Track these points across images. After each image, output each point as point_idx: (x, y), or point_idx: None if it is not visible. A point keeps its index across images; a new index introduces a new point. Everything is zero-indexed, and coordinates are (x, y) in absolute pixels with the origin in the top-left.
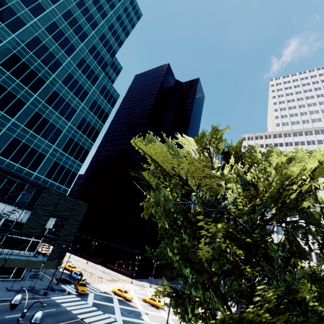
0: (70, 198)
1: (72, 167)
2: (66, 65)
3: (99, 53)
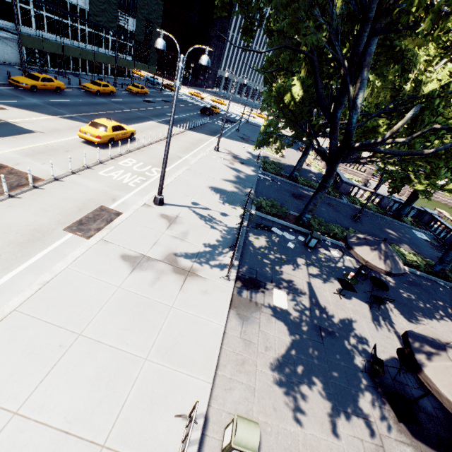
0: None
1: None
2: None
3: None
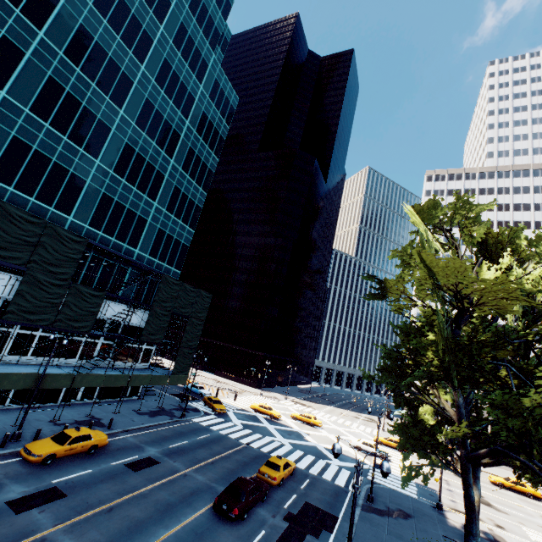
0: (191, 288)
1: (181, 236)
2: (158, 42)
3: (206, 9)
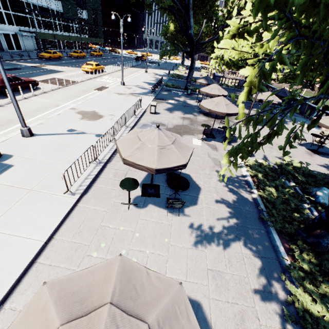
0: None
1: None
2: None
3: None
